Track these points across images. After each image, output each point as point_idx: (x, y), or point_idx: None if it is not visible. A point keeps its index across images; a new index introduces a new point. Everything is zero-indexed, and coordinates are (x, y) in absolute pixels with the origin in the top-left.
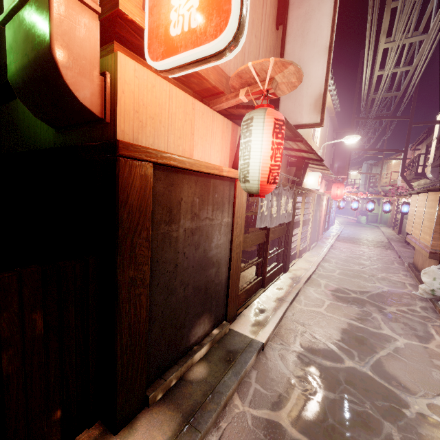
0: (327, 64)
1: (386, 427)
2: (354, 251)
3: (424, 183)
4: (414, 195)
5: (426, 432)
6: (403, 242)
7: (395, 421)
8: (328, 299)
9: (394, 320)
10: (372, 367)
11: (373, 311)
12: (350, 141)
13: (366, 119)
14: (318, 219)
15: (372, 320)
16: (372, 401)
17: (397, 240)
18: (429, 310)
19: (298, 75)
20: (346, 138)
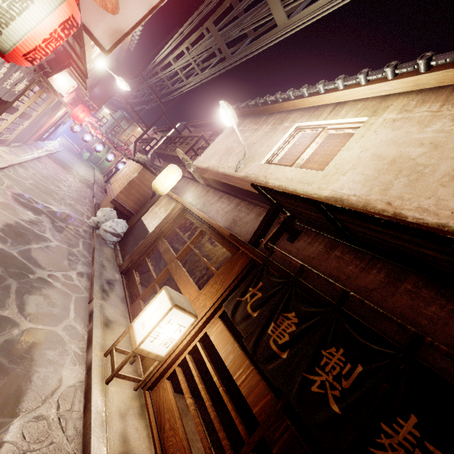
0: (143, 18)
1: (9, 281)
2: (59, 175)
3: (144, 158)
4: (132, 161)
5: (38, 285)
6: (104, 189)
7: (19, 279)
8: (5, 198)
9: (59, 231)
10: (20, 251)
11: (46, 221)
12: (121, 84)
13: (145, 80)
14: (42, 124)
15: (41, 226)
16: (7, 268)
17: (101, 186)
18: (88, 233)
19: (115, 9)
20: (120, 79)
